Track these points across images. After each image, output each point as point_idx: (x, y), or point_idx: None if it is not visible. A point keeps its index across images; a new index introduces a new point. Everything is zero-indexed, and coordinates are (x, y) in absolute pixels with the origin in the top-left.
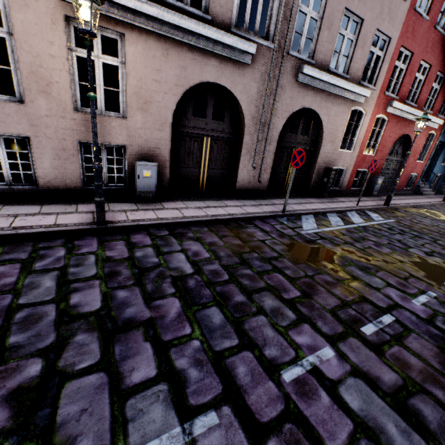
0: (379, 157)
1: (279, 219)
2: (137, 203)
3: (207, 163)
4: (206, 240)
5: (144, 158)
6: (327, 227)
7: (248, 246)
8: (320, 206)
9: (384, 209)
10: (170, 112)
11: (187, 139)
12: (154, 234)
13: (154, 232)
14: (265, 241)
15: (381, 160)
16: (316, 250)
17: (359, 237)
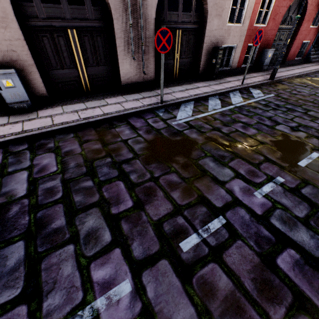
0: (272, 27)
1: (156, 111)
2: (11, 116)
3: (83, 61)
4: (63, 150)
5: (3, 66)
6: (203, 112)
7: (106, 150)
8: (204, 90)
9: (268, 84)
10: (5, 1)
11: (48, 35)
12: (9, 151)
13: (12, 148)
14: (128, 141)
15: (273, 30)
16: (178, 143)
17: (230, 120)
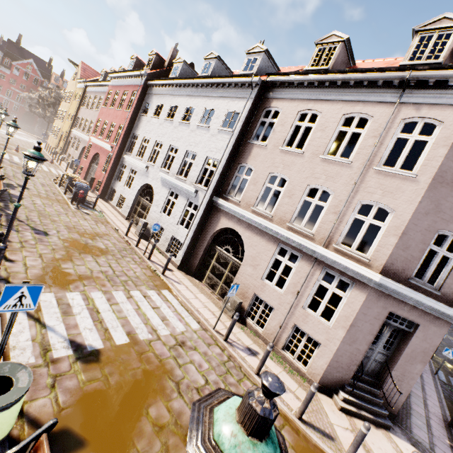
0: None
1: None
2: None
3: None
4: None
5: None
6: None
7: None
8: None
9: None
10: None
11: None
12: None
13: None
14: None
15: None
16: None
17: None
